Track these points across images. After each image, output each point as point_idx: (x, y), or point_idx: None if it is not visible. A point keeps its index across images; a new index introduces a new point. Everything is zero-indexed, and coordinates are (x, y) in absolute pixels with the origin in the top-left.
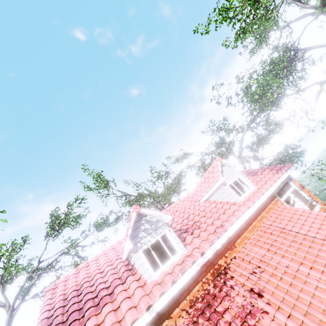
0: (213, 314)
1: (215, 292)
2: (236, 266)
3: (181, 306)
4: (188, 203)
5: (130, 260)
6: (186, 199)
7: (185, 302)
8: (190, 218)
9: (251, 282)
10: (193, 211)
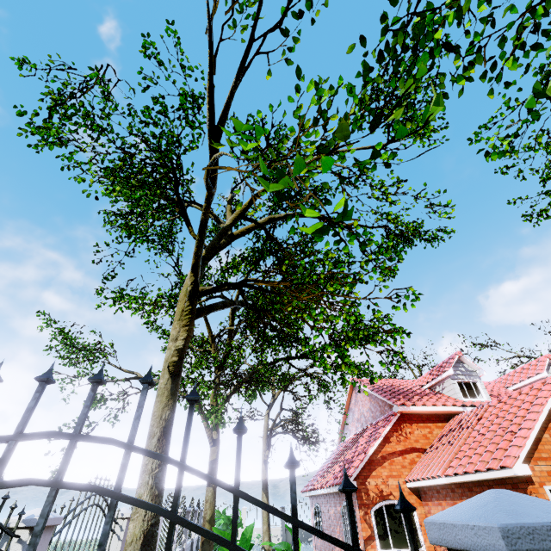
0: None
1: None
2: None
3: None
4: (490, 385)
5: (435, 387)
6: (486, 383)
7: None
8: (494, 392)
9: None
10: (497, 390)
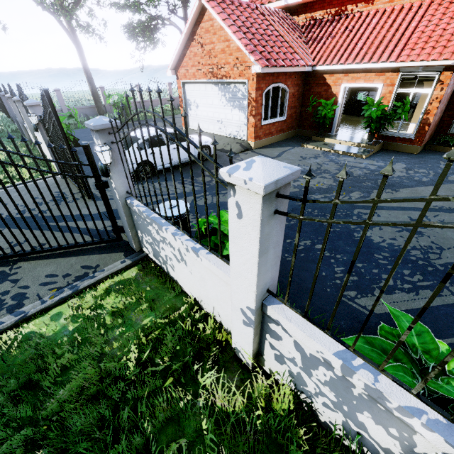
0: (309, 30)
1: (323, 22)
2: (351, 18)
3: (306, 15)
4: None
5: None
6: None
7: (309, 15)
8: None
9: (339, 32)
10: None
